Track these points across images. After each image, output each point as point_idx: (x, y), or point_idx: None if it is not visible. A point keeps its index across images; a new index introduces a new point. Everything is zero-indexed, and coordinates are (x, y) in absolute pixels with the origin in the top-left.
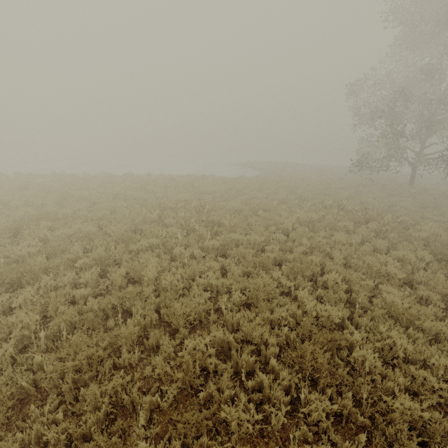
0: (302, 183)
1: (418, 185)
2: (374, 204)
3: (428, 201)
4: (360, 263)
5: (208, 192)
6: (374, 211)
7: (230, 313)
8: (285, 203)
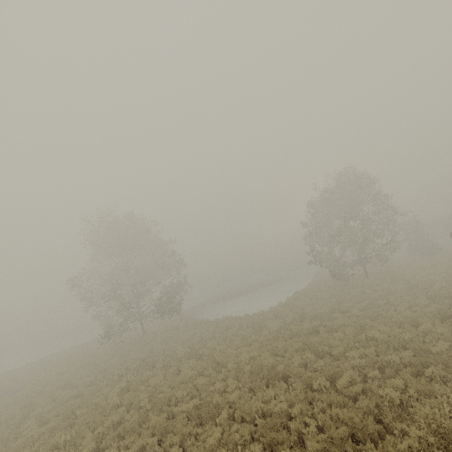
0: (64, 377)
1: (148, 332)
2: (142, 356)
3: (165, 338)
4: (177, 382)
5: None
6: (150, 357)
7: (160, 448)
8: (83, 395)
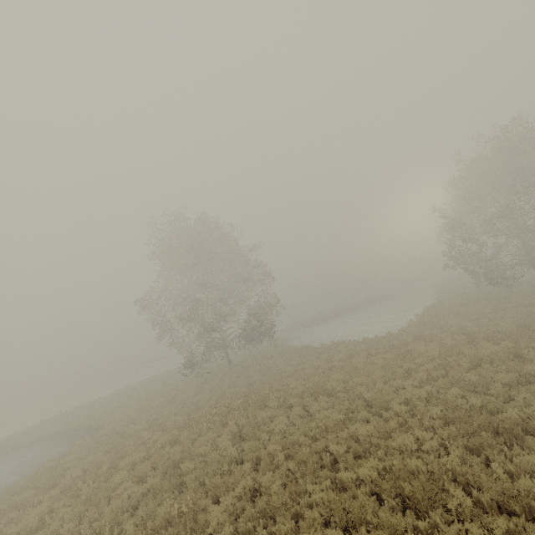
0: (148, 415)
1: (233, 362)
2: (240, 390)
3: (262, 368)
4: (317, 430)
5: (35, 525)
6: (256, 393)
7: None
8: (181, 441)
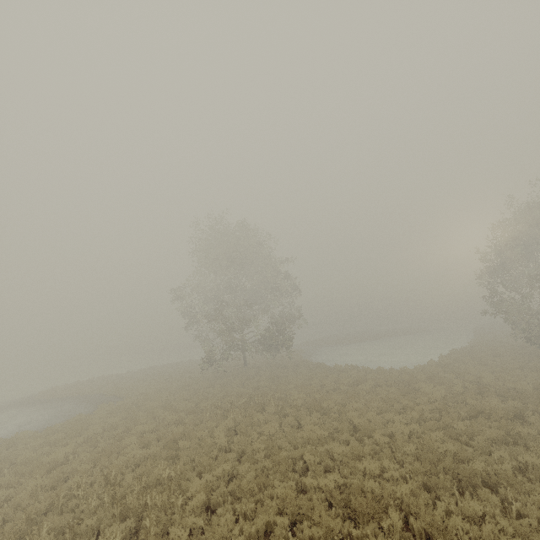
0: (164, 396)
1: (249, 364)
2: (247, 392)
3: (273, 376)
4: (301, 440)
5: (62, 460)
6: (259, 396)
7: (295, 538)
8: (185, 423)
